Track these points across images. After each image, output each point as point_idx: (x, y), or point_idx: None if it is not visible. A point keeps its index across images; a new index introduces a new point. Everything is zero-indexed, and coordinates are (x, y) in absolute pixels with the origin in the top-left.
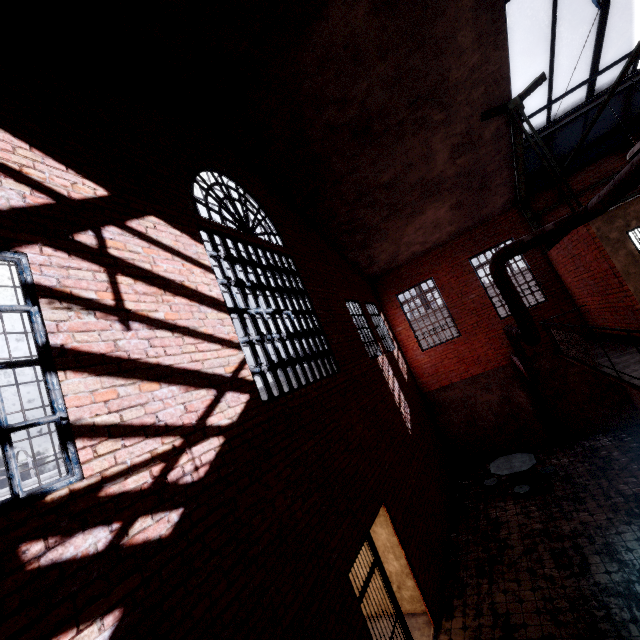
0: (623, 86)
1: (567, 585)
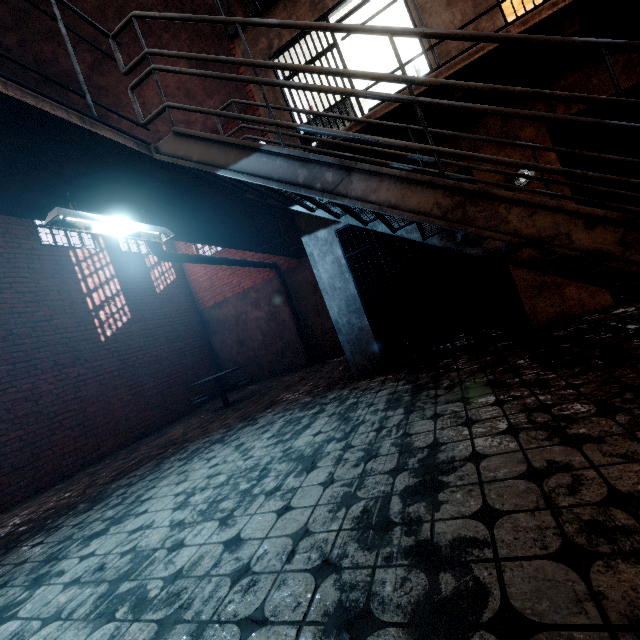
0: None
1: (86, 493)
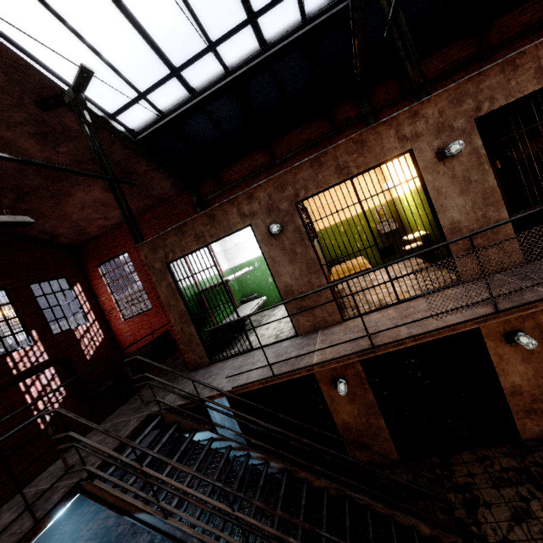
0: (212, 89)
1: None
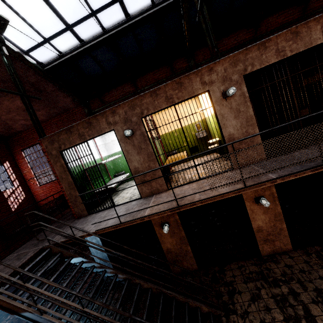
0: (94, 41)
1: None
